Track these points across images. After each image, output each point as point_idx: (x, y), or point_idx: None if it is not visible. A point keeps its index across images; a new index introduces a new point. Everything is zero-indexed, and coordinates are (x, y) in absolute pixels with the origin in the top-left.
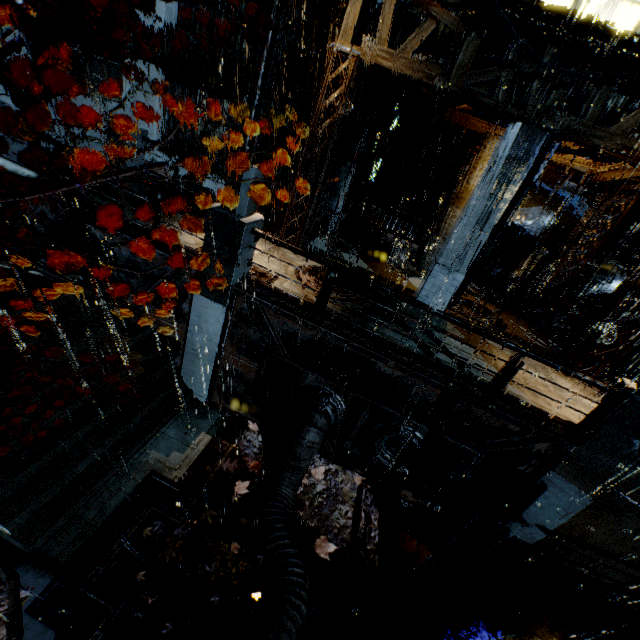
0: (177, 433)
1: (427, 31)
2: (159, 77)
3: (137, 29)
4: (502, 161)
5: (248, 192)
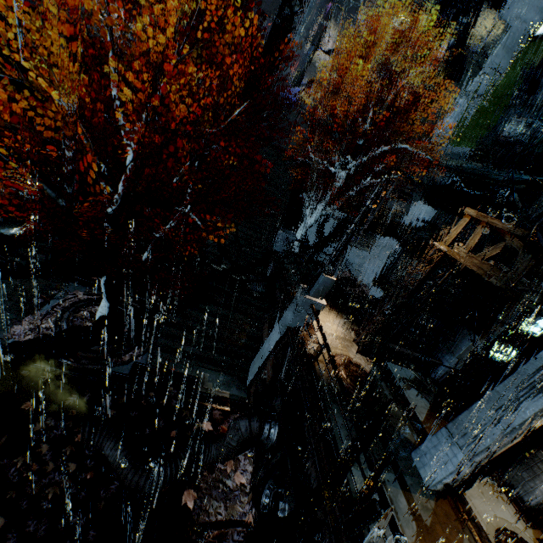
0: (222, 380)
1: (500, 248)
2: (397, 247)
3: (397, 225)
4: (539, 363)
5: (317, 285)
